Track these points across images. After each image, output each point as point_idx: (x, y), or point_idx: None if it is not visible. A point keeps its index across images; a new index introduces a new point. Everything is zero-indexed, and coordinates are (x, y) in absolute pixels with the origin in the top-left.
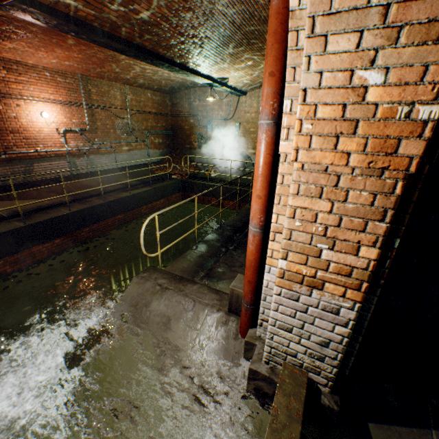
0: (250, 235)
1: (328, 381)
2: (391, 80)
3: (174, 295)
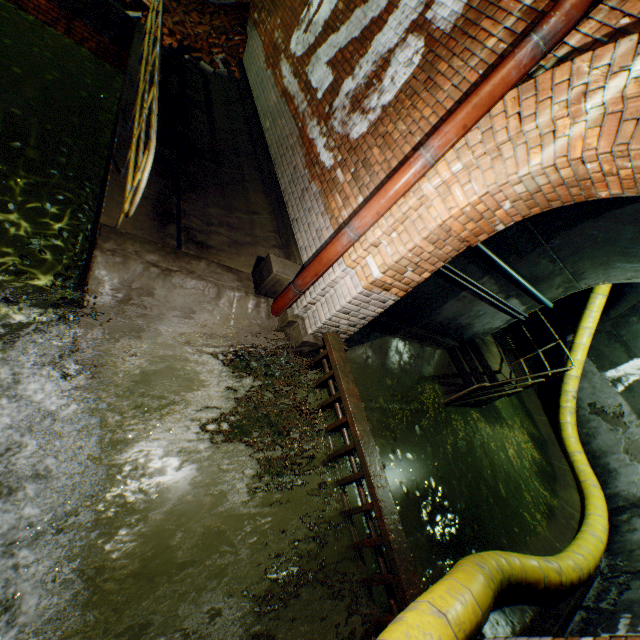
0: (345, 240)
1: (348, 336)
2: (508, 211)
3: (188, 281)
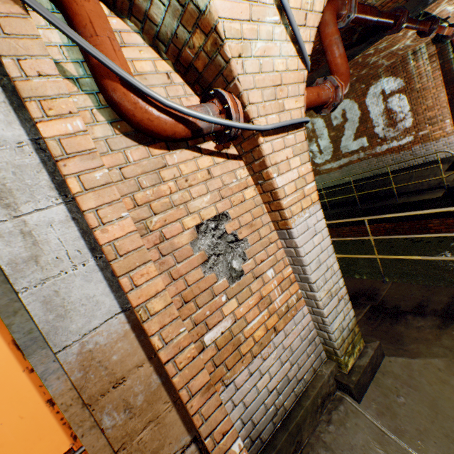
0: None
1: None
2: None
3: None
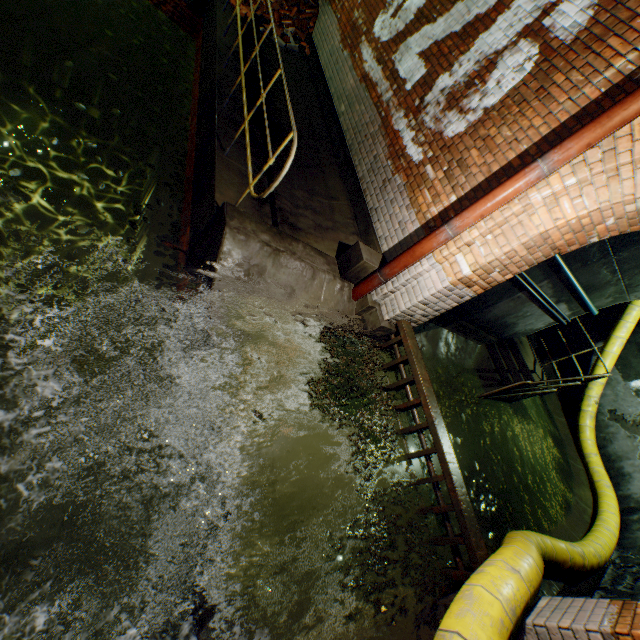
0: (442, 237)
1: (416, 325)
2: (608, 226)
3: (292, 262)
